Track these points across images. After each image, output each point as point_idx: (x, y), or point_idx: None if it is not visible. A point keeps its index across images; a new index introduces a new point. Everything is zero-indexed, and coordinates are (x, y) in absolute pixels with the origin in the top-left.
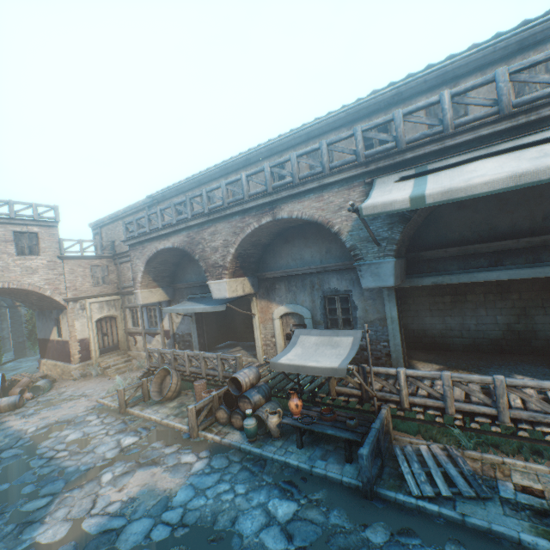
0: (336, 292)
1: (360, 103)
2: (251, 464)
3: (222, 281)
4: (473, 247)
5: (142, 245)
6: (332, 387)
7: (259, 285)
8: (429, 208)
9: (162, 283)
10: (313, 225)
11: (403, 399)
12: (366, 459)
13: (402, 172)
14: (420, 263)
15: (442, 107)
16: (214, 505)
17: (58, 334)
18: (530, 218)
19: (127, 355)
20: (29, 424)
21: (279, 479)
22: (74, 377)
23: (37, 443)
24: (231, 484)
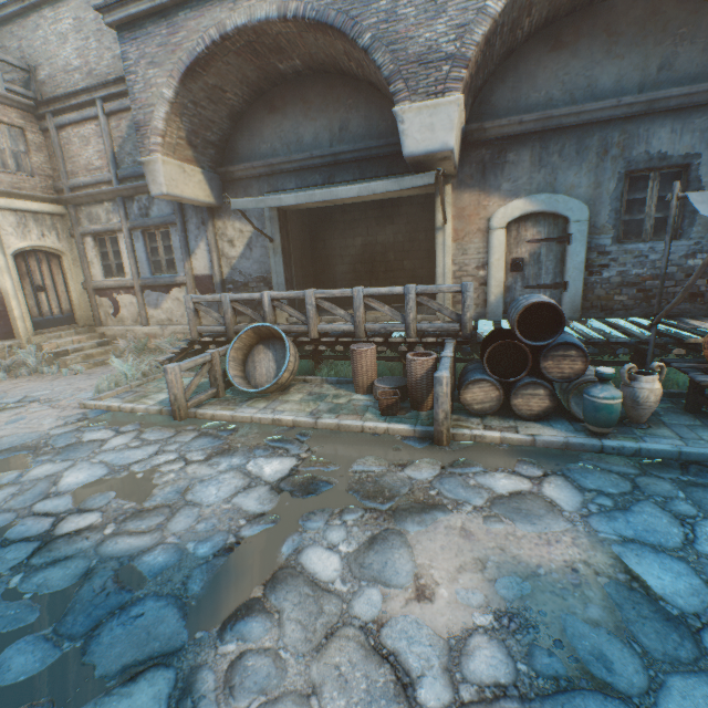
0: (661, 161)
1: None
2: (684, 475)
3: (446, 100)
4: None
5: (166, 21)
6: None
7: (463, 158)
8: None
9: (202, 158)
10: None
11: None
12: None
13: None
14: None
15: None
16: None
17: None
18: None
19: (98, 334)
20: None
21: None
22: None
23: None
24: None
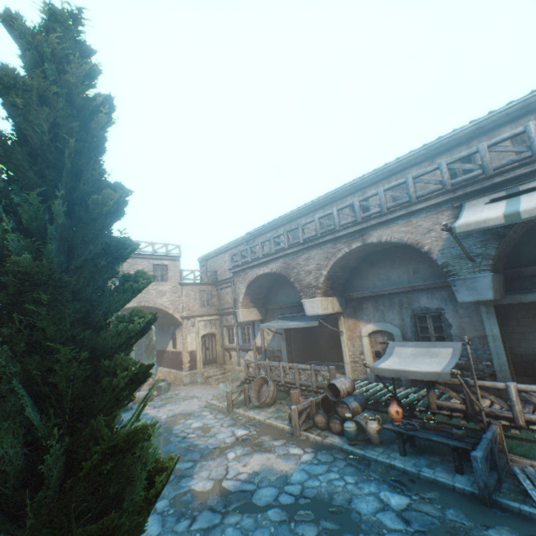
0: (426, 310)
1: (440, 140)
2: (355, 462)
3: (315, 299)
4: None
5: (244, 272)
6: (431, 400)
7: (346, 305)
8: (525, 225)
9: (257, 304)
10: (398, 248)
11: (516, 415)
12: (480, 461)
13: (491, 194)
14: (521, 279)
15: (528, 136)
16: (328, 487)
17: (172, 346)
18: None
19: (223, 368)
20: (160, 412)
21: (386, 476)
22: (184, 383)
23: (171, 426)
24: (340, 474)
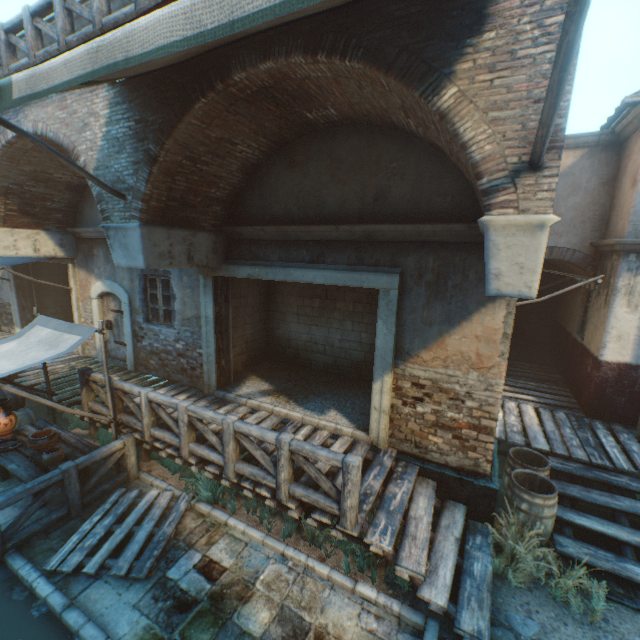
0: (155, 272)
1: None
2: None
3: None
4: (291, 229)
5: None
6: (85, 401)
7: (78, 248)
8: (221, 152)
9: None
10: None
11: (145, 430)
12: None
13: None
14: (242, 244)
15: None
16: None
17: None
18: (362, 196)
19: None
20: None
21: None
22: None
23: None
24: None
